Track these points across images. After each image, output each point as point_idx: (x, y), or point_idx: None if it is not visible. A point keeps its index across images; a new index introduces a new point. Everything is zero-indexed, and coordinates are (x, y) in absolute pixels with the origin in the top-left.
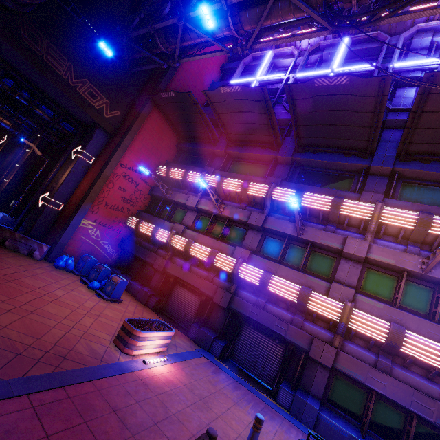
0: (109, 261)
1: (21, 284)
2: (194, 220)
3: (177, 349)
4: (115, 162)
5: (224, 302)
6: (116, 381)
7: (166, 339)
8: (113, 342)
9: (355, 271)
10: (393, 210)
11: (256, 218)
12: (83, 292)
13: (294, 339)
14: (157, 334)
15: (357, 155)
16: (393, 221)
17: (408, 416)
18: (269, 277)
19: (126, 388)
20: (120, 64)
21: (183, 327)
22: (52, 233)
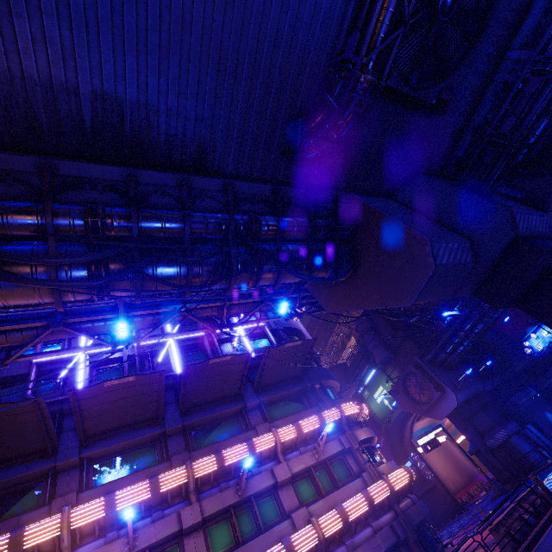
0: None
1: None
2: None
3: None
4: None
5: None
6: None
7: None
8: None
9: (291, 493)
10: (282, 429)
11: (190, 515)
12: None
13: None
14: None
15: (233, 400)
16: (287, 437)
17: None
18: None
19: None
20: None
21: None
22: None
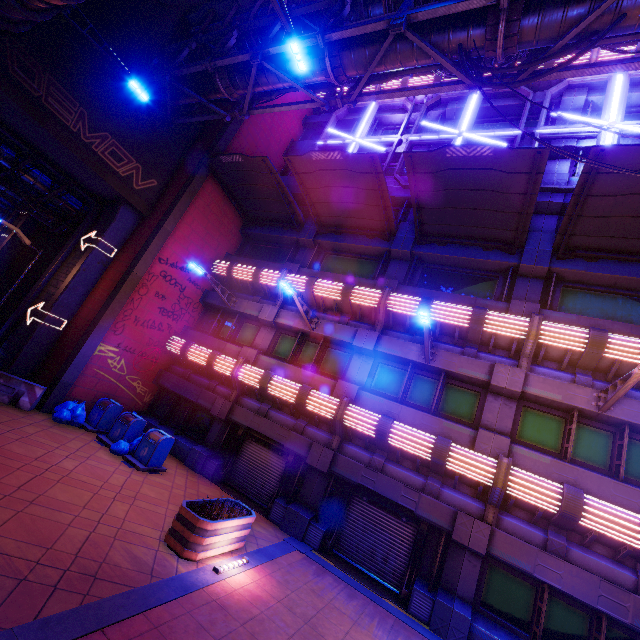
0: (139, 406)
1: (7, 454)
2: (272, 341)
3: (258, 542)
4: (151, 256)
5: (323, 464)
6: (179, 608)
7: (244, 530)
8: (164, 541)
9: (507, 412)
10: (555, 325)
11: (364, 338)
12: (105, 460)
13: (429, 516)
14: (232, 523)
15: (501, 250)
16: (556, 341)
17: (594, 618)
18: (390, 424)
19: (197, 619)
20: (158, 113)
21: (260, 505)
22: (48, 366)
